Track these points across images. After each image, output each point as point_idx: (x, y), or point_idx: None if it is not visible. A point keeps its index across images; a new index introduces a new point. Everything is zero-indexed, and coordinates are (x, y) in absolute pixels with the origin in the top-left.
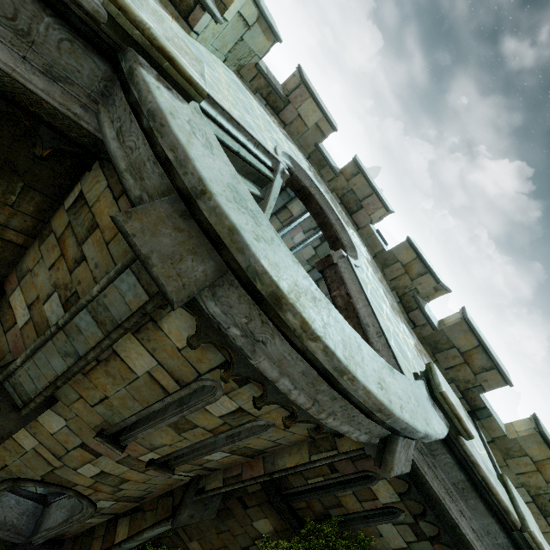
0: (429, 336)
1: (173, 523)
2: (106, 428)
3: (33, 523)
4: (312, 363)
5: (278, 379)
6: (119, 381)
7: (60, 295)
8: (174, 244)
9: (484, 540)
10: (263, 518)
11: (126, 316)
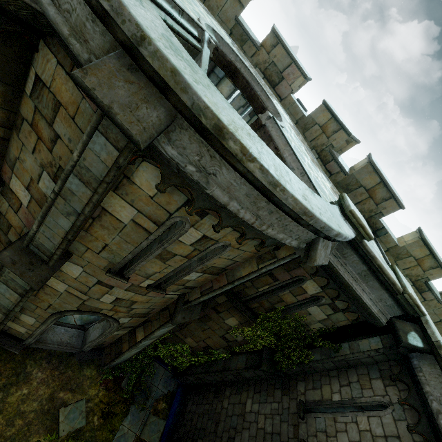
0: (342, 181)
1: (172, 323)
2: (112, 267)
3: (80, 341)
4: (252, 183)
5: (229, 202)
6: (113, 231)
7: (48, 172)
8: (128, 95)
9: (378, 305)
10: (231, 317)
11: (105, 173)
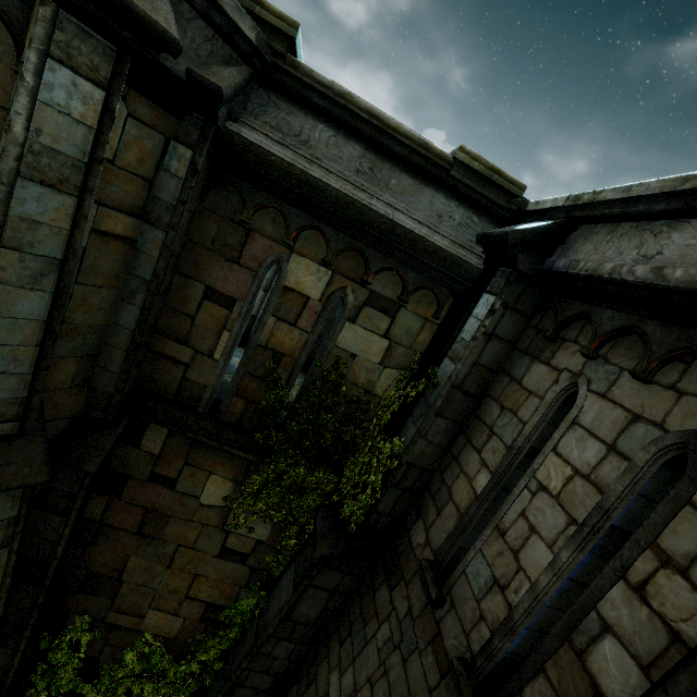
0: None
1: None
2: None
3: None
4: None
5: None
6: None
7: None
8: None
9: (442, 232)
10: (207, 479)
11: None
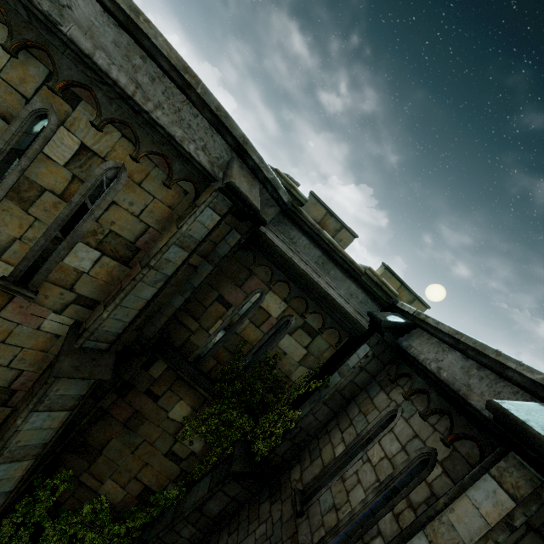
0: None
1: (51, 374)
2: None
3: None
4: (113, 14)
5: (94, 50)
6: None
7: None
8: None
9: (351, 303)
10: (178, 402)
11: None
